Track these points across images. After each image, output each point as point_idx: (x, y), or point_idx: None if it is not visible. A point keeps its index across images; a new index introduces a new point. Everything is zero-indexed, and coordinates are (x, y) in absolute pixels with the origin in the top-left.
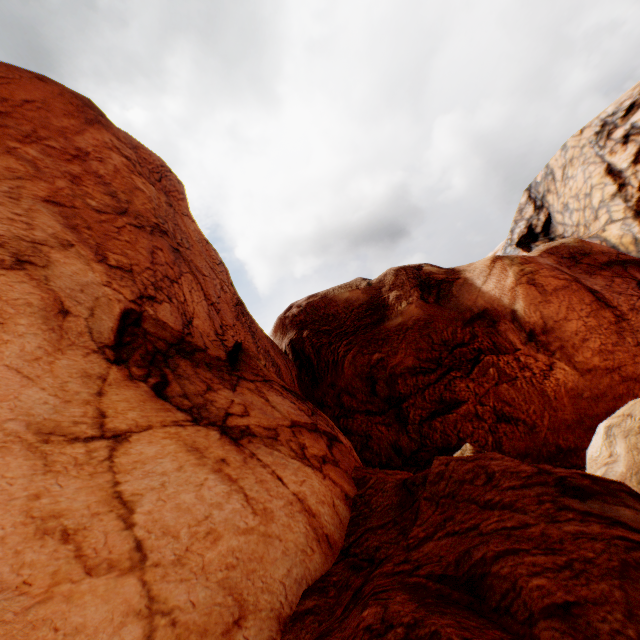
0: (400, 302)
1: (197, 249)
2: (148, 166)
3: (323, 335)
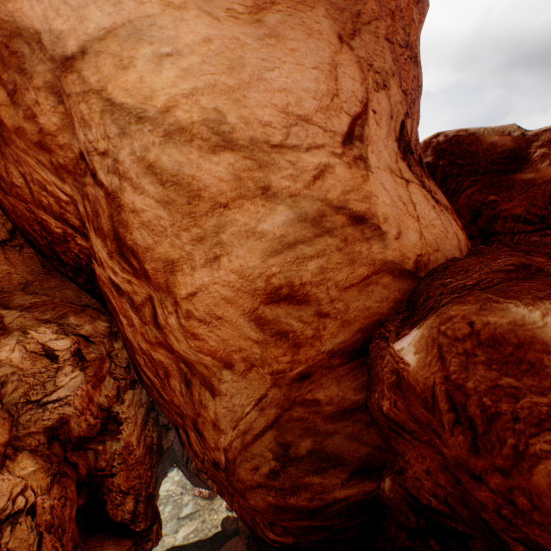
0: (542, 161)
1: None
2: None
3: (455, 167)
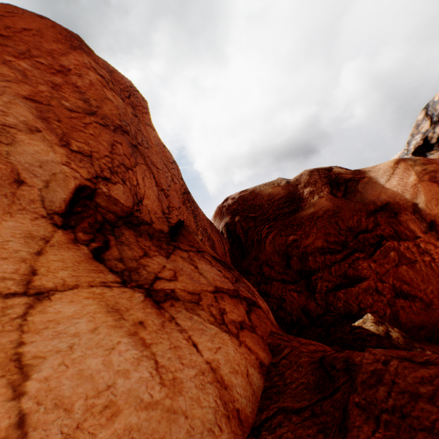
0: (313, 196)
1: (155, 150)
2: (120, 86)
3: (250, 220)
